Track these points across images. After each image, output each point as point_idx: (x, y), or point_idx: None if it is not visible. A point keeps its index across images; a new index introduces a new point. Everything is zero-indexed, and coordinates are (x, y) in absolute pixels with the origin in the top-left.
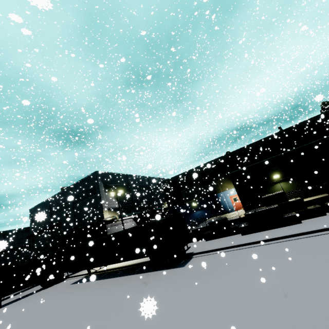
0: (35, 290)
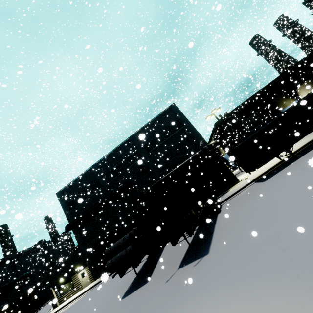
0: (196, 228)
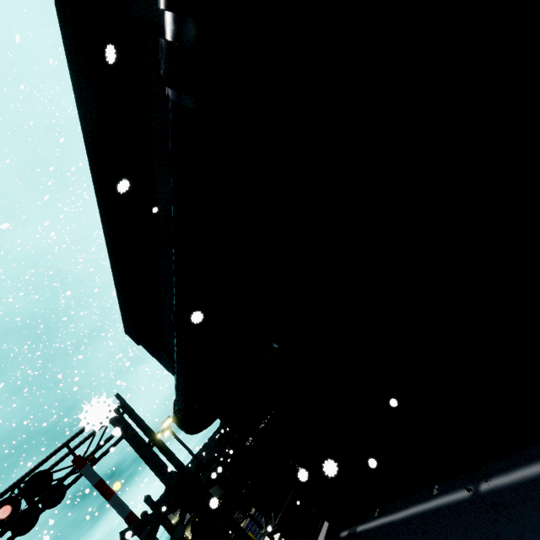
0: None
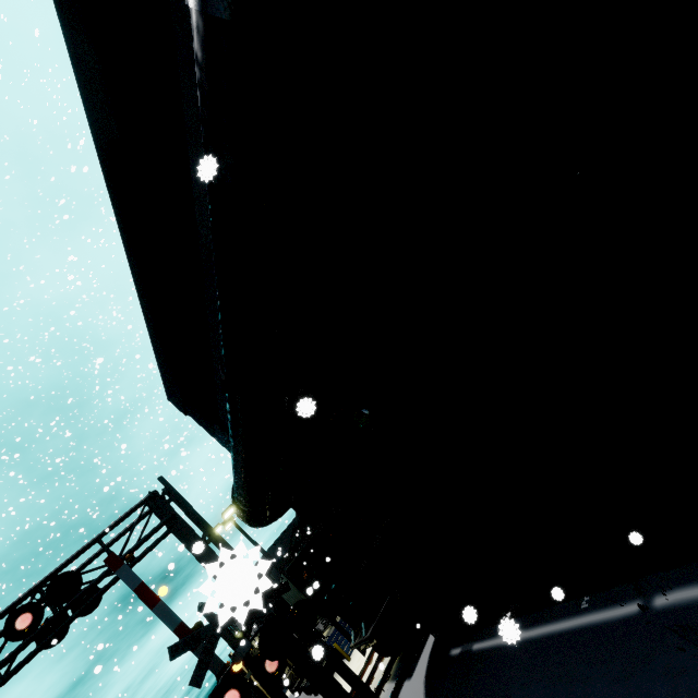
0: None
